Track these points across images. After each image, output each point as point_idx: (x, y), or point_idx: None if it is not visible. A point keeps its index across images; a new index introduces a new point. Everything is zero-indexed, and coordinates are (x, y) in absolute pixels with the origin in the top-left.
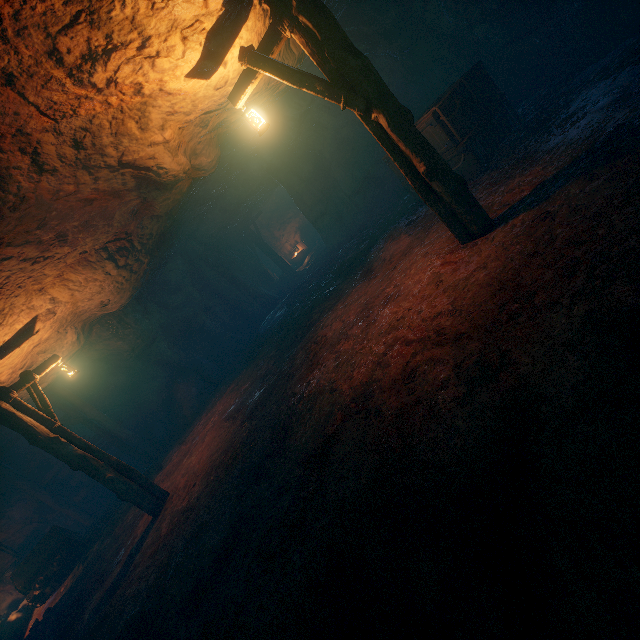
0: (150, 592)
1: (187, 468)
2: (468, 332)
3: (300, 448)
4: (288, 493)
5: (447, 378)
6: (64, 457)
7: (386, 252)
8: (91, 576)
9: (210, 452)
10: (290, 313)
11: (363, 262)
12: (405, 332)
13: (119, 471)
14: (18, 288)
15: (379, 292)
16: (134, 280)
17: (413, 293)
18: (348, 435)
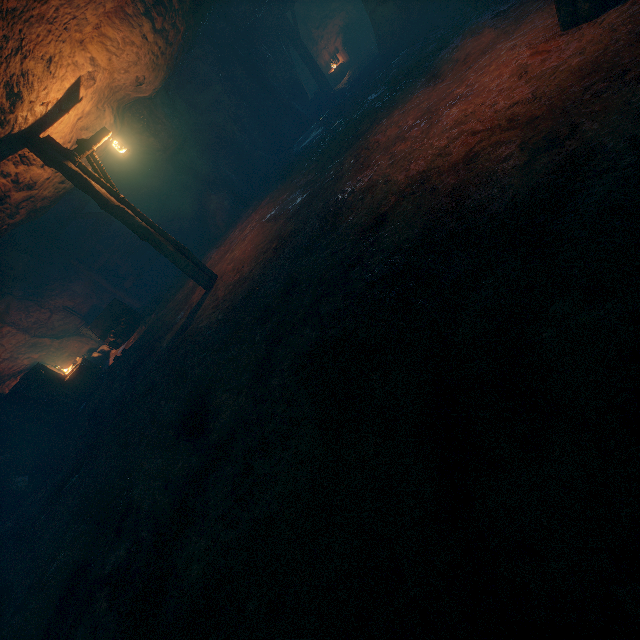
0: (221, 322)
1: (232, 259)
2: (543, 115)
3: (352, 225)
4: (343, 251)
5: (511, 154)
6: (132, 226)
7: (461, 51)
8: (158, 329)
9: (255, 245)
10: (330, 130)
11: (427, 69)
12: (473, 125)
13: (177, 249)
14: (64, 30)
15: (446, 95)
16: (169, 56)
17: (489, 89)
18: (402, 210)
